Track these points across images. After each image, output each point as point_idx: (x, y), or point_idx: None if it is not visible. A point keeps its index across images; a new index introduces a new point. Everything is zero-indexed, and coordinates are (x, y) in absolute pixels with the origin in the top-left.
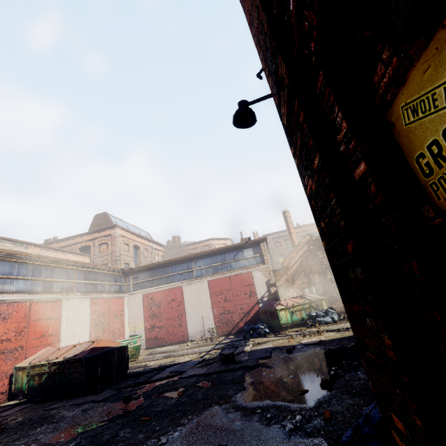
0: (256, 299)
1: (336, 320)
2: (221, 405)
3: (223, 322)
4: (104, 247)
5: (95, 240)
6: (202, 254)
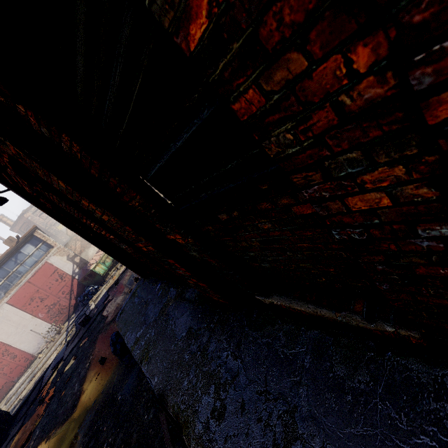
0: (70, 276)
1: None
2: (101, 332)
3: (56, 315)
4: None
5: None
6: None
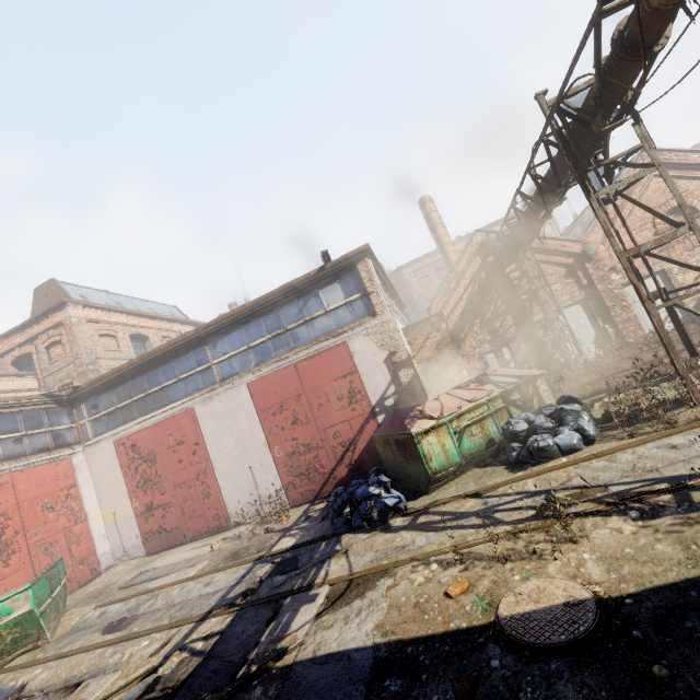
0: (368, 406)
1: (592, 437)
2: None
3: (298, 473)
4: (57, 352)
5: (37, 341)
6: (222, 323)
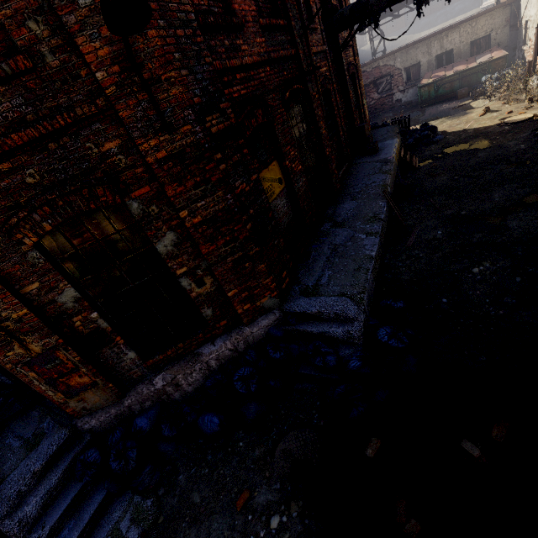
0: None
1: None
2: None
3: None
4: None
5: None
6: None
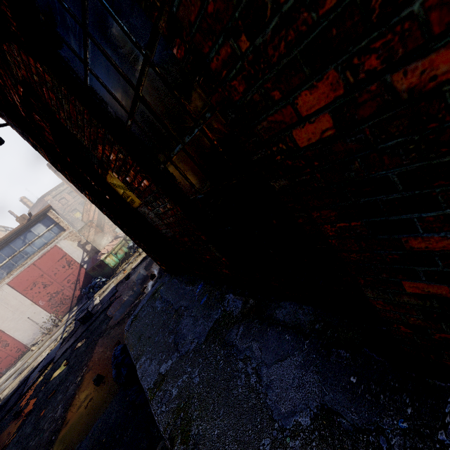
0: (78, 264)
1: None
2: (102, 336)
3: (57, 305)
4: None
5: None
6: None
